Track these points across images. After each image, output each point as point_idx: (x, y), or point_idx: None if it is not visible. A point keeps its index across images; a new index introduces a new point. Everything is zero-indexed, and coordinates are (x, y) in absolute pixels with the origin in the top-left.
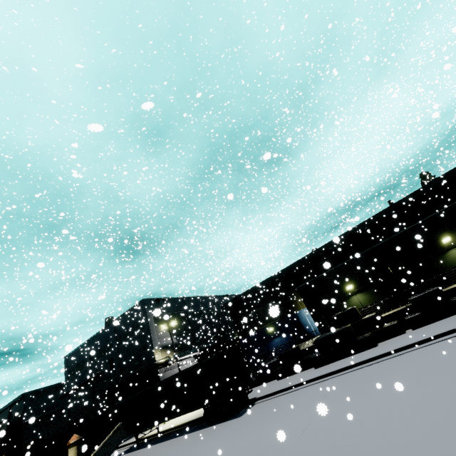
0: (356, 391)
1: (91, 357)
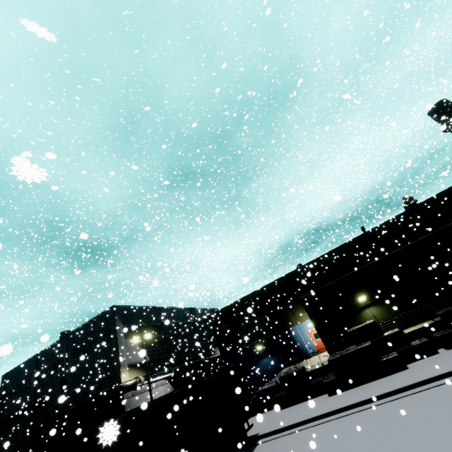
0: (433, 432)
1: (38, 376)
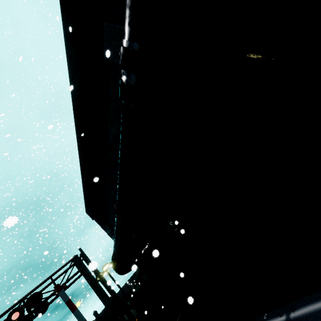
0: None
1: None
